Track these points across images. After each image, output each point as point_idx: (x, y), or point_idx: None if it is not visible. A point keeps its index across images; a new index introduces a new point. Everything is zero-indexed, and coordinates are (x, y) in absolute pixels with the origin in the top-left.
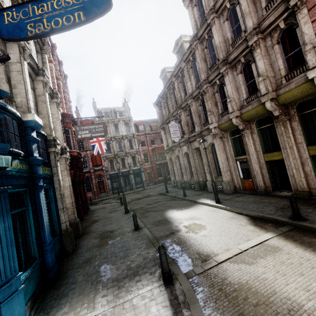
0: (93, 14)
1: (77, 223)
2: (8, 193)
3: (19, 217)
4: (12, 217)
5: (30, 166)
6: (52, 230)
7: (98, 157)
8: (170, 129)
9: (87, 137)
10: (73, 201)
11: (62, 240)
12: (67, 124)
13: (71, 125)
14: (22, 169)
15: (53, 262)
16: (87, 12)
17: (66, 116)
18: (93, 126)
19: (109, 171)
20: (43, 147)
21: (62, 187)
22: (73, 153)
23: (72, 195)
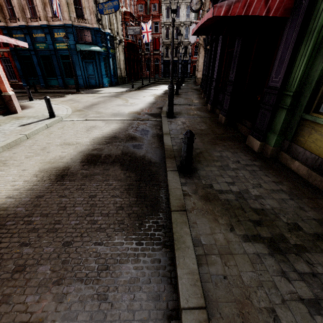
0: (116, 10)
1: (125, 78)
2: (103, 57)
3: (105, 65)
4: (104, 64)
5: (107, 49)
6: (115, 75)
7: (157, 42)
8: (190, 31)
9: (132, 34)
10: (124, 68)
11: (118, 79)
12: (127, 20)
13: (129, 20)
14: (105, 50)
15: (113, 81)
16: (115, 9)
17: (127, 14)
18: (135, 27)
19: (164, 57)
20: (112, 41)
21: (118, 59)
22: (129, 41)
23: (124, 64)
